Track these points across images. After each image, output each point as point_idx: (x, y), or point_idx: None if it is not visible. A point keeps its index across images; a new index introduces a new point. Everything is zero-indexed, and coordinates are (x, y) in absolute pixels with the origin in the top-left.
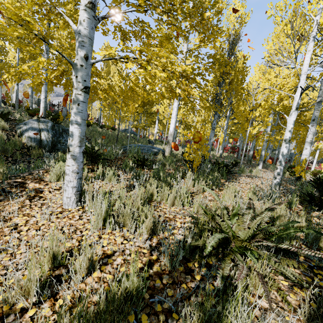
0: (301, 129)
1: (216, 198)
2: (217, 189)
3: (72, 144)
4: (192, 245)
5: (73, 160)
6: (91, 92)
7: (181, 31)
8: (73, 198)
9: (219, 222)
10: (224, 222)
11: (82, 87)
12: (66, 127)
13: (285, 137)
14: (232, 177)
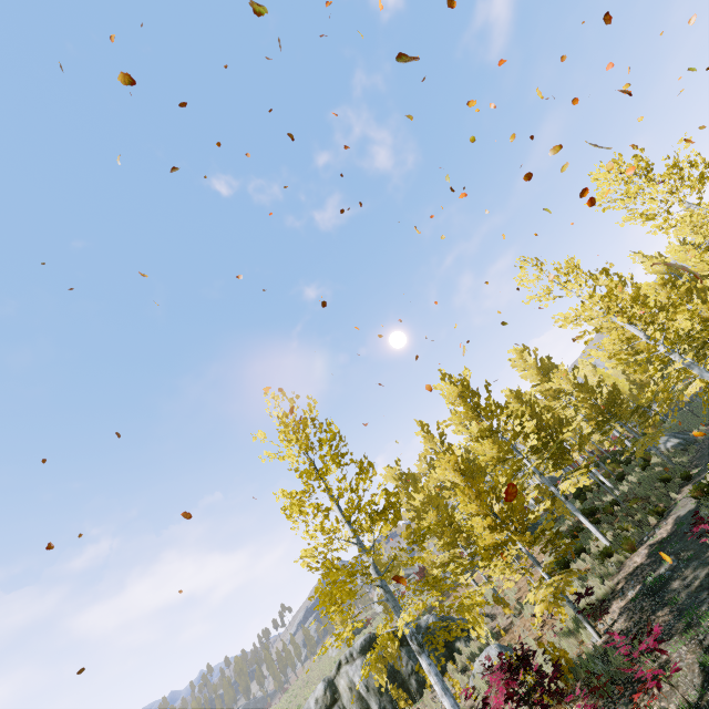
0: None
1: None
2: None
3: None
4: None
5: None
6: None
7: None
8: None
9: None
10: None
11: None
12: None
13: None
14: None
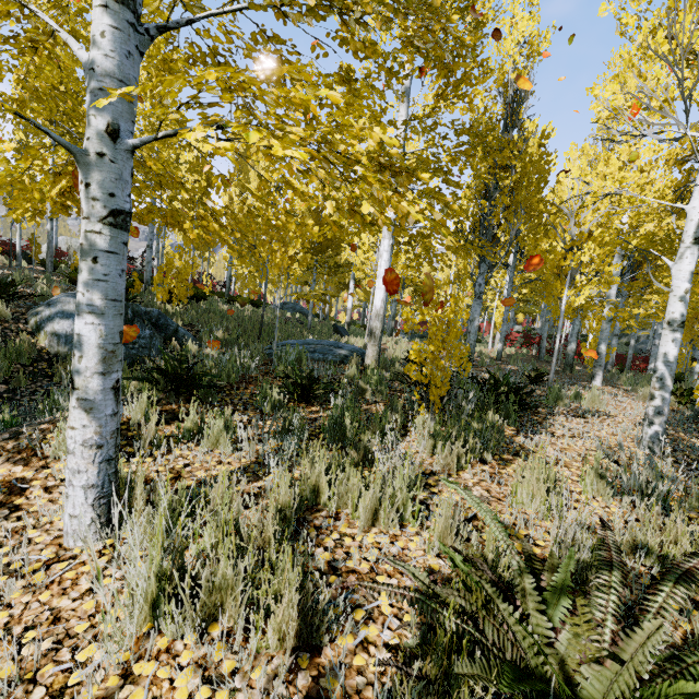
0: (696, 290)
1: (496, 529)
2: (497, 458)
3: (80, 367)
4: None
5: (85, 412)
6: (171, 225)
7: (377, 52)
8: (90, 516)
9: (510, 628)
10: (528, 621)
11: (104, 213)
12: (148, 306)
13: (671, 314)
14: (534, 418)
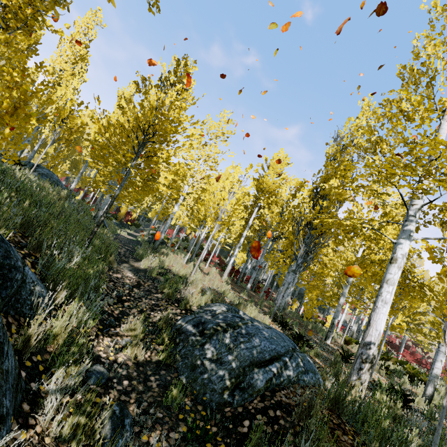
0: None
1: None
2: None
3: None
4: None
5: None
6: None
7: None
8: None
9: None
10: None
11: None
12: None
13: None
14: None
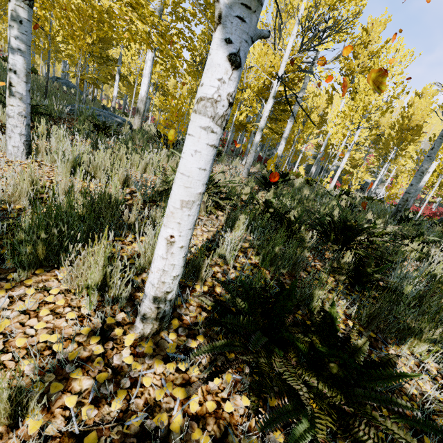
0: (285, 125)
1: None
2: None
3: (15, 76)
4: (160, 187)
5: (18, 99)
6: None
7: None
8: (23, 148)
9: None
10: None
11: None
12: None
13: (260, 125)
14: None
